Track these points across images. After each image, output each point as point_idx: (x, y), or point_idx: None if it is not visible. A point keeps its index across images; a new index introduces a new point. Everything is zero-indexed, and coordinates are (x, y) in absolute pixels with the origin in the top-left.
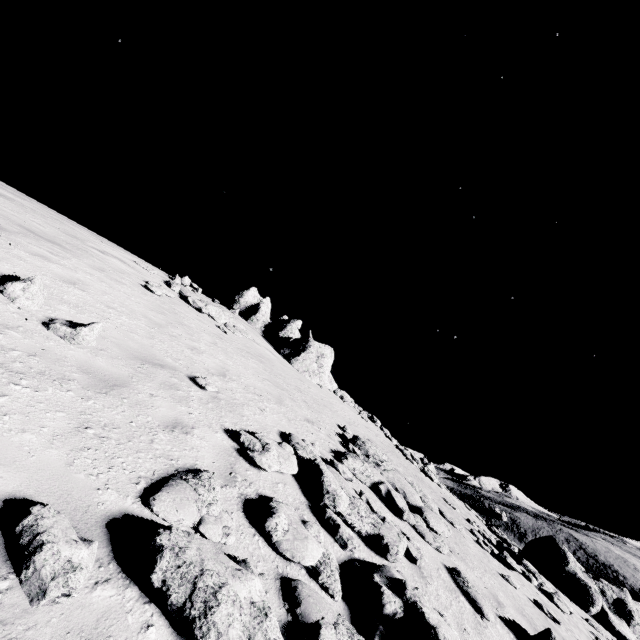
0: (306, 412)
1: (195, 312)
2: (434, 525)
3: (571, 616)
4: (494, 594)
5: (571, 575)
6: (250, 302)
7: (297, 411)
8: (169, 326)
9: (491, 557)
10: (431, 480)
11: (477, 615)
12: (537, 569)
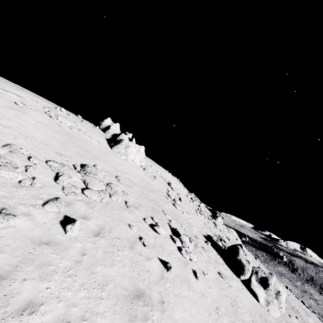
0: (66, 153)
1: (47, 117)
2: (87, 193)
3: (195, 263)
4: (89, 217)
5: (238, 260)
6: (107, 124)
7: (56, 149)
8: (3, 111)
9: (145, 225)
10: (176, 208)
11: (40, 206)
12: (222, 256)
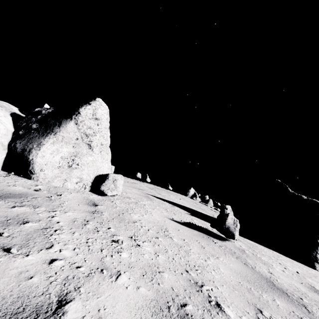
0: None
1: None
2: None
3: None
4: None
5: None
6: (192, 193)
7: None
8: None
9: None
10: None
11: None
12: None
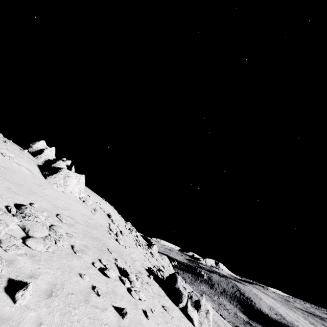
0: None
1: None
2: (30, 244)
3: (143, 302)
4: (37, 274)
5: (176, 289)
6: (39, 148)
7: None
8: None
9: (95, 270)
10: (119, 244)
11: None
12: (163, 287)
